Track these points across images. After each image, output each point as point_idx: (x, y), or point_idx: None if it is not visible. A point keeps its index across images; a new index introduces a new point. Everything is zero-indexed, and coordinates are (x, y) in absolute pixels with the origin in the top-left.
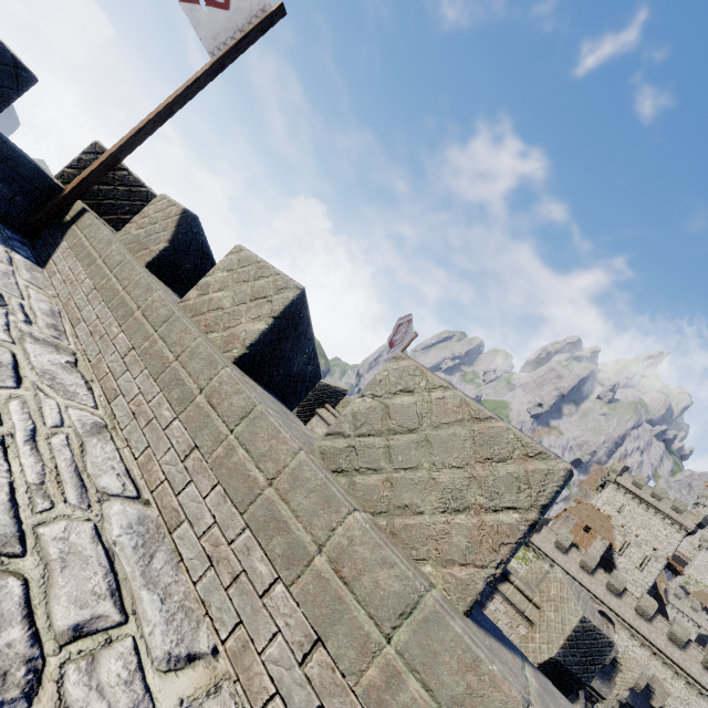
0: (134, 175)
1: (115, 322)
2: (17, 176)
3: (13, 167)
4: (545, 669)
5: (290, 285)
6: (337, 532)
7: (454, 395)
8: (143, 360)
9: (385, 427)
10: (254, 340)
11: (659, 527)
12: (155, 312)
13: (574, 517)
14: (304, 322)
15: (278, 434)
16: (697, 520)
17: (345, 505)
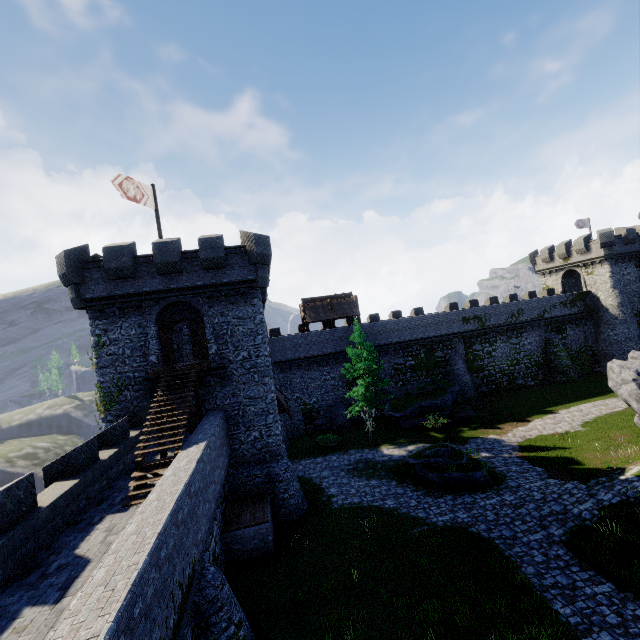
0: None
1: None
2: None
3: None
4: None
5: None
6: None
7: None
8: None
9: None
10: None
11: None
12: None
13: None
14: None
15: None
16: None
17: None
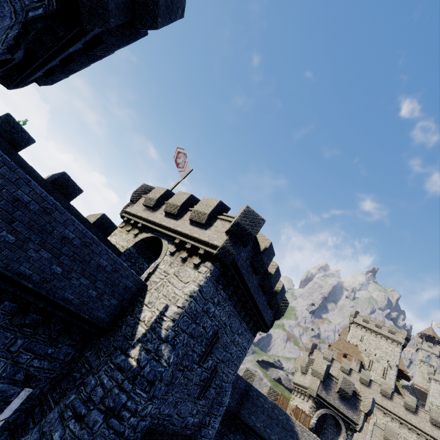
0: None
1: None
2: None
3: None
4: (234, 228)
5: None
6: None
7: None
8: None
9: None
10: None
11: (386, 345)
12: None
13: (335, 348)
14: None
15: None
16: (404, 336)
17: None
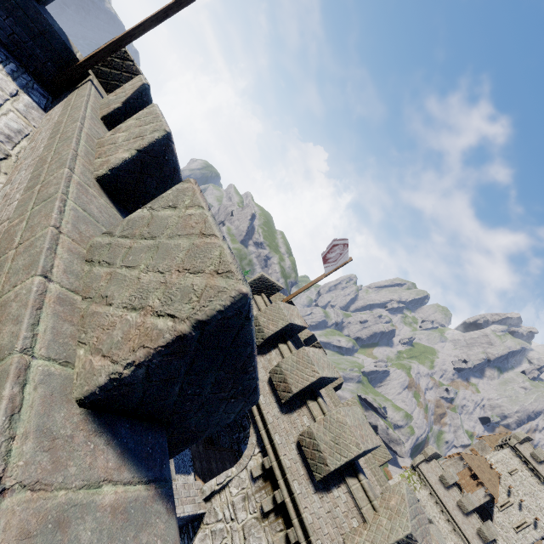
0: (137, 66)
1: (46, 141)
2: (50, 47)
3: (49, 39)
4: None
5: (161, 128)
6: (15, 289)
7: (201, 213)
8: (36, 162)
9: (139, 232)
10: (117, 165)
11: None
12: (66, 134)
13: (465, 462)
14: (170, 166)
15: (50, 213)
16: None
17: (37, 269)
